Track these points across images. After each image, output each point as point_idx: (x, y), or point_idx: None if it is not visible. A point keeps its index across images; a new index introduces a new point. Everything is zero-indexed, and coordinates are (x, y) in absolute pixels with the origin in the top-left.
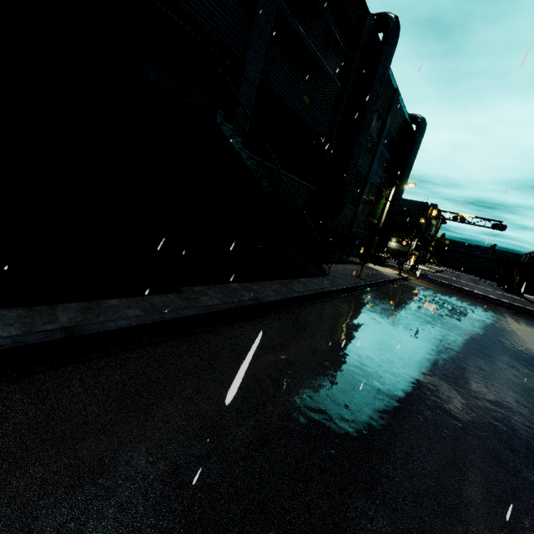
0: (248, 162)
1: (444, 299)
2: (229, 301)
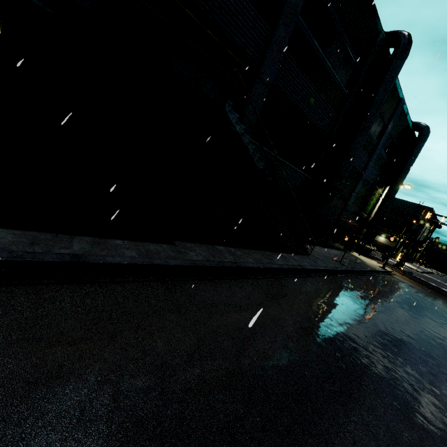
0: (248, 146)
1: (427, 299)
2: (211, 260)
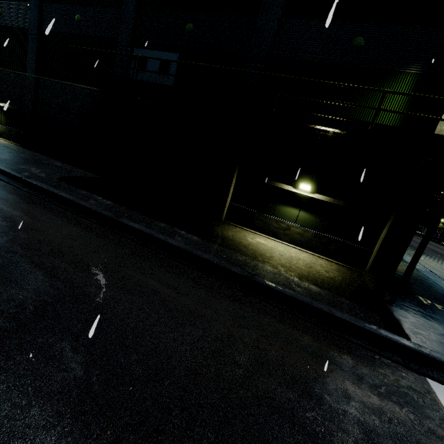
0: None
1: None
2: None
